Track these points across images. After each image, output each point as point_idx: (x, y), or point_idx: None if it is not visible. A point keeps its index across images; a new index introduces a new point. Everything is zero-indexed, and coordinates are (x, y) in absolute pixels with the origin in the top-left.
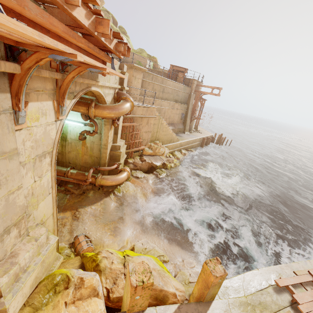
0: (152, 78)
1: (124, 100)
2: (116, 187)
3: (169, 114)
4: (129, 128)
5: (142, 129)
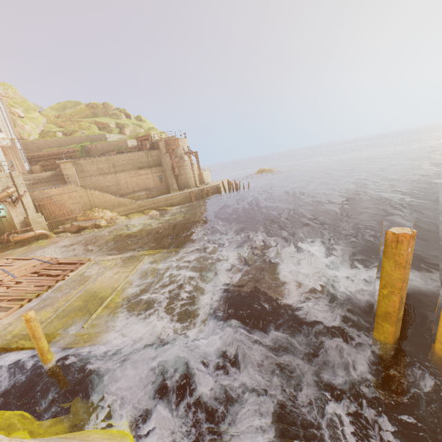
0: (93, 161)
1: (2, 191)
2: (25, 241)
3: (136, 182)
4: (50, 204)
5: (66, 203)
